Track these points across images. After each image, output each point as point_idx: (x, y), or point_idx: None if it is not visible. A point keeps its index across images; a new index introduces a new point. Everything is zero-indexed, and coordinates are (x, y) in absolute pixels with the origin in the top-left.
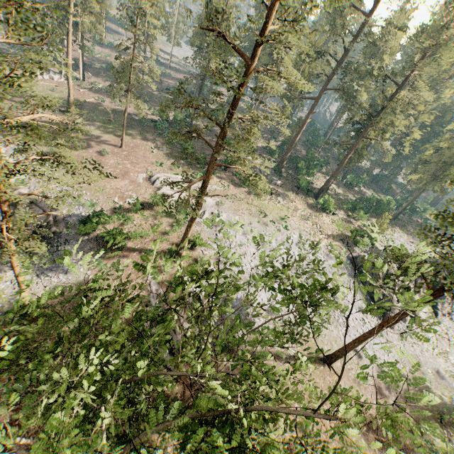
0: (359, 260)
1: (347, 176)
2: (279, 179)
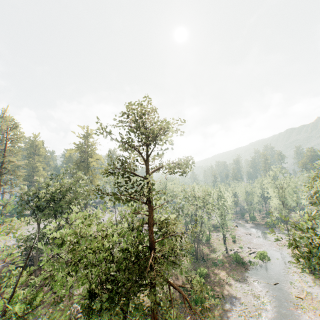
0: None
1: None
2: None
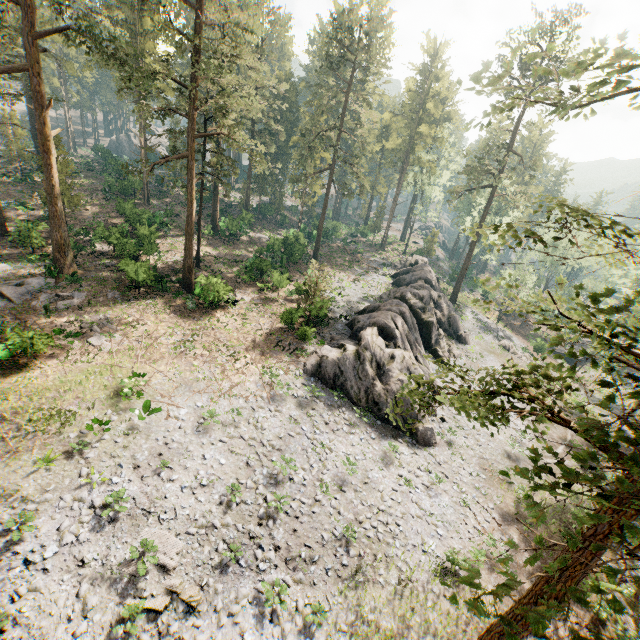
0: (327, 368)
1: (220, 223)
2: (78, 291)
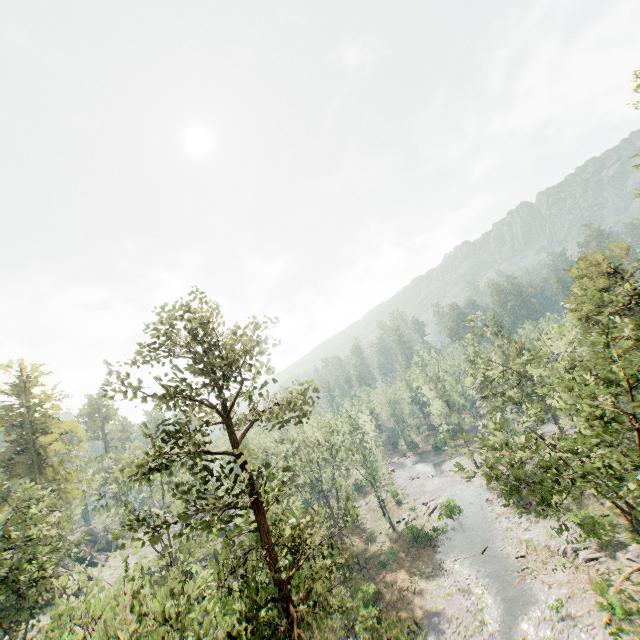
0: None
1: None
2: None
